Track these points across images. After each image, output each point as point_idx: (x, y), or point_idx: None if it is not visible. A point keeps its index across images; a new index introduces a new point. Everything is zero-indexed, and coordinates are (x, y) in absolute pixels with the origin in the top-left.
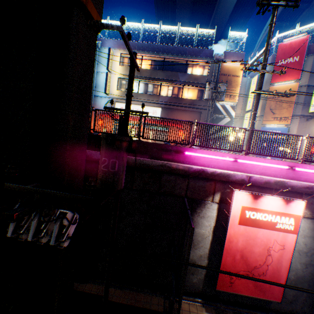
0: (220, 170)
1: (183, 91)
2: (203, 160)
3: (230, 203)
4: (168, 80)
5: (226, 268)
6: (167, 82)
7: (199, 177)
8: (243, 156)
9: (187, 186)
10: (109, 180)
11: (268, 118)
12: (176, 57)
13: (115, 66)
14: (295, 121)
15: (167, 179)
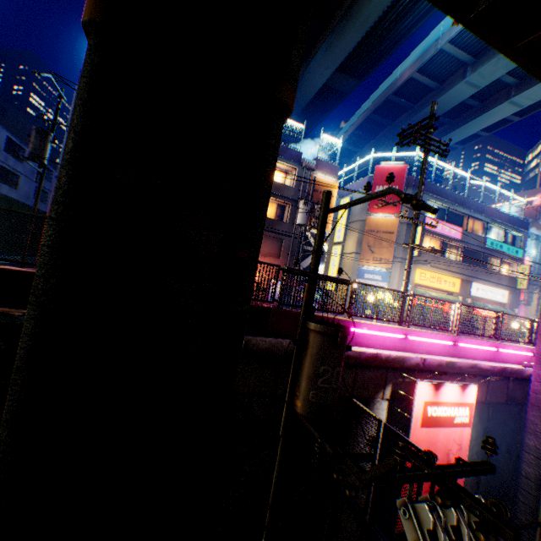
0: (393, 352)
1: None
2: (368, 337)
3: (412, 399)
4: None
5: None
6: None
7: (368, 364)
8: (410, 331)
9: (354, 380)
10: (329, 403)
11: (366, 258)
12: None
13: None
14: (396, 265)
15: None
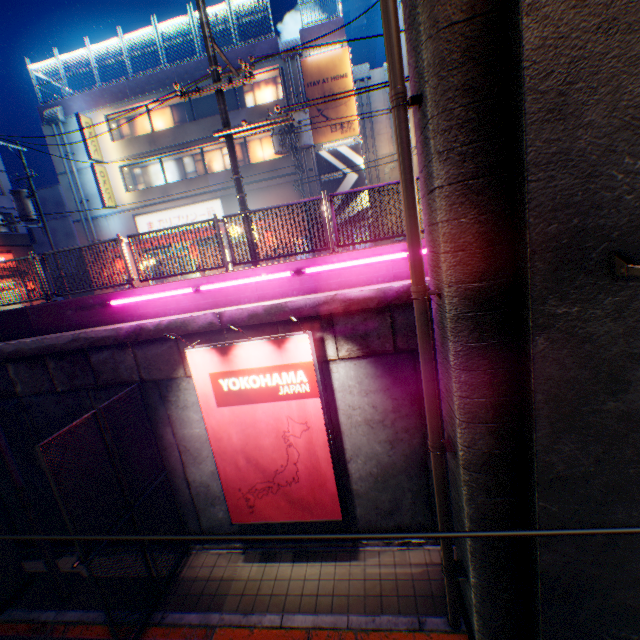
0: (173, 317)
1: (254, 149)
2: (154, 305)
3: (192, 374)
4: (210, 137)
5: (234, 484)
6: (184, 149)
7: (148, 340)
8: (215, 277)
9: (137, 362)
10: None
11: None
12: (209, 83)
13: (105, 147)
14: None
15: (101, 360)
